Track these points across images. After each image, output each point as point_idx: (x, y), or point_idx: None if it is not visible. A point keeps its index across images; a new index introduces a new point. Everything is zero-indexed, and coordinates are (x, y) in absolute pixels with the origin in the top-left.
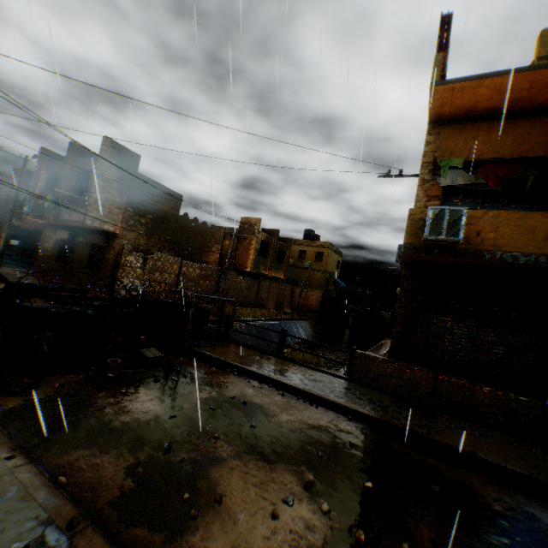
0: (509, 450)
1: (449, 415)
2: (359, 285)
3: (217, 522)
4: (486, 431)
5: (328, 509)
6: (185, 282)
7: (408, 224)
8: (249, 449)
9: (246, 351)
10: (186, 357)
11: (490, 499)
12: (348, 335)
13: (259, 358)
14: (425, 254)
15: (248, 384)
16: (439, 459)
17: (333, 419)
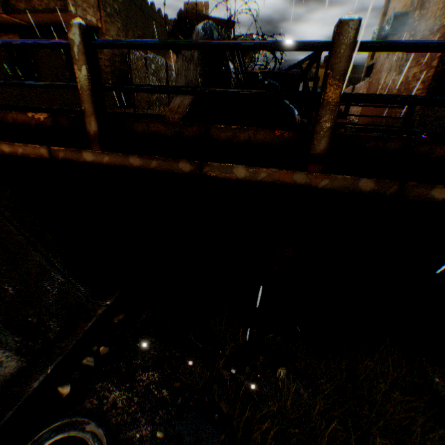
0: None
1: None
2: None
3: None
4: None
5: None
6: None
7: None
8: None
9: None
10: None
11: None
12: None
13: None
14: None
15: None
16: None
17: None
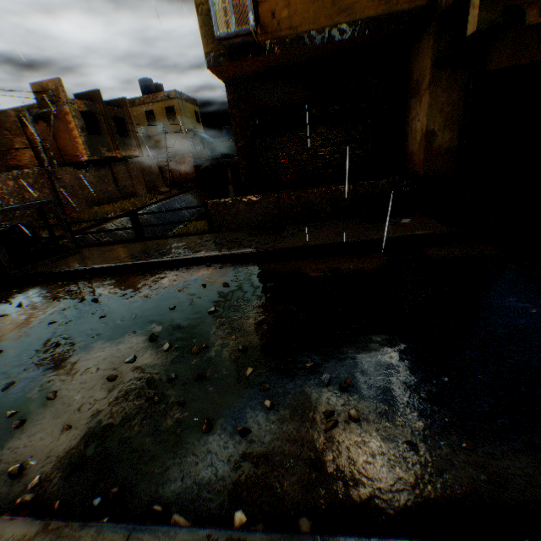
0: (333, 231)
1: (295, 224)
2: (230, 135)
3: (49, 416)
4: (321, 224)
5: (168, 348)
6: (3, 203)
7: (200, 24)
8: (96, 338)
9: (101, 250)
10: (24, 286)
11: (311, 273)
12: (233, 190)
13: (116, 251)
14: (231, 63)
15: (104, 280)
16: (281, 262)
17: (193, 272)
